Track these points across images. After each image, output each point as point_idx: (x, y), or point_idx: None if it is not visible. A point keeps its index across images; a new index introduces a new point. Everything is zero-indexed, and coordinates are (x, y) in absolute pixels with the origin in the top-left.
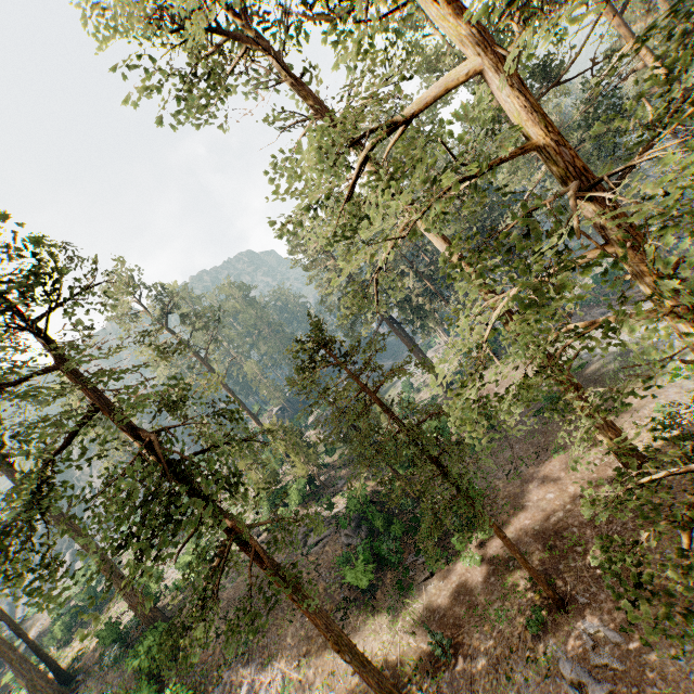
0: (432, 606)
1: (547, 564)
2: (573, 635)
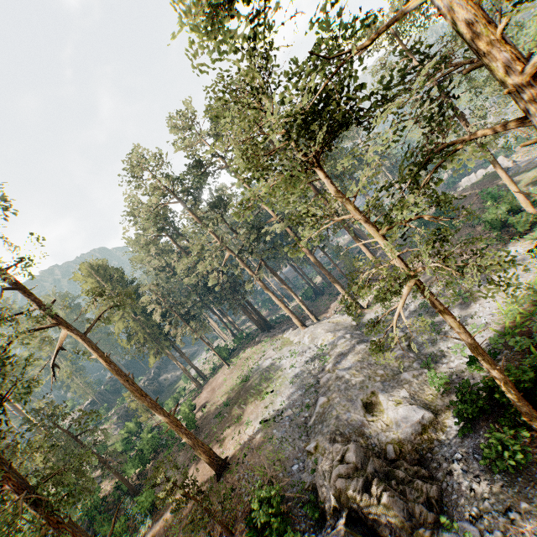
0: None
1: None
2: None
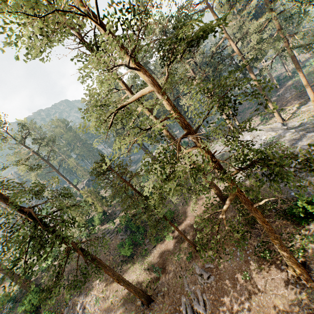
0: (155, 258)
1: (194, 236)
2: (200, 259)
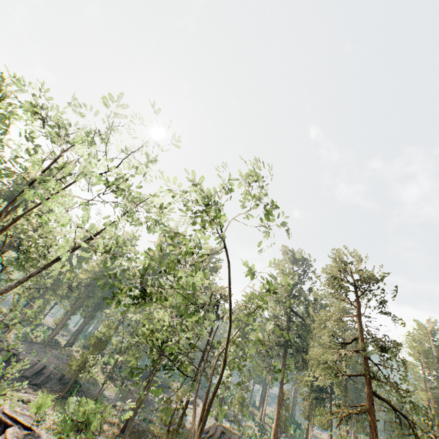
0: None
1: None
2: None
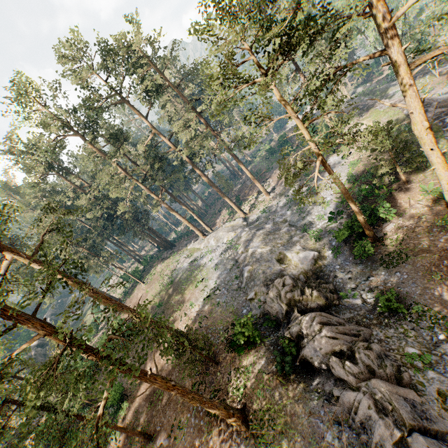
0: None
1: (149, 414)
2: None
